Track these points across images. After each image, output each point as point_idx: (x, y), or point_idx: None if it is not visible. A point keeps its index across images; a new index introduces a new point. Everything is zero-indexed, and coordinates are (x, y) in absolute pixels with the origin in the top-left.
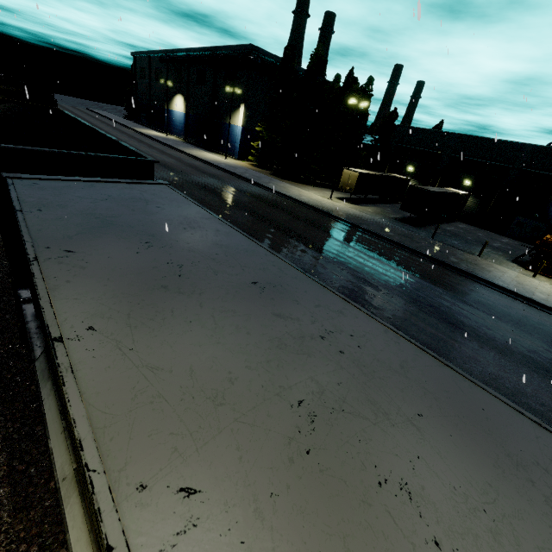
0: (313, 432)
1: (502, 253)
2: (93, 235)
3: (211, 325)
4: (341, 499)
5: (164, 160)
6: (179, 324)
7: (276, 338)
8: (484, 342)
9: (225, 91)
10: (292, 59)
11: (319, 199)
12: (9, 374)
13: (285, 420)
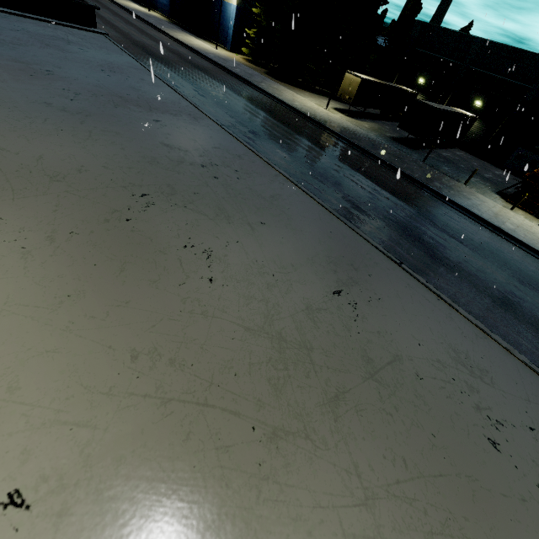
0: (143, 212)
1: (490, 184)
2: None
3: (84, 136)
4: (140, 247)
5: (142, 42)
6: (48, 129)
7: (151, 157)
8: (438, 259)
9: None
10: None
11: (313, 107)
12: None
13: (119, 201)
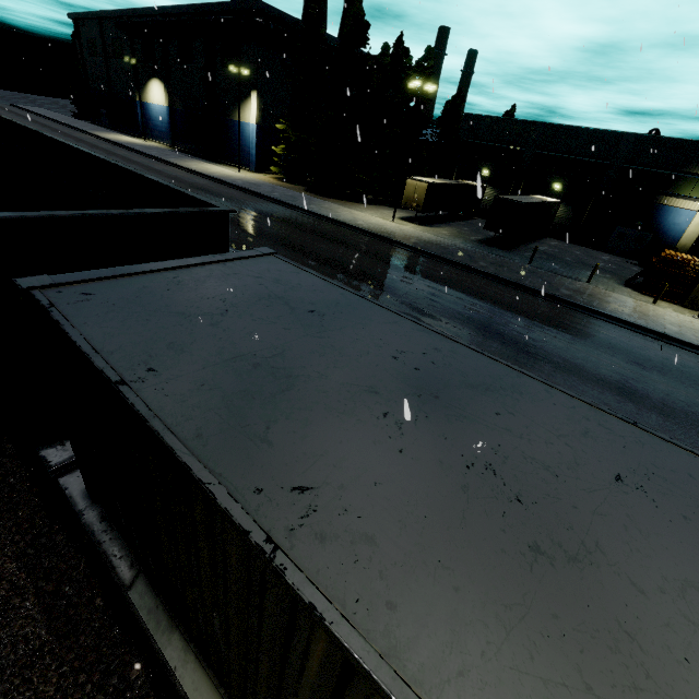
0: None
1: (610, 275)
2: (295, 422)
3: None
4: None
5: None
6: (686, 681)
7: None
8: (639, 402)
9: (225, 73)
10: (319, 23)
11: (380, 223)
12: (51, 585)
13: None
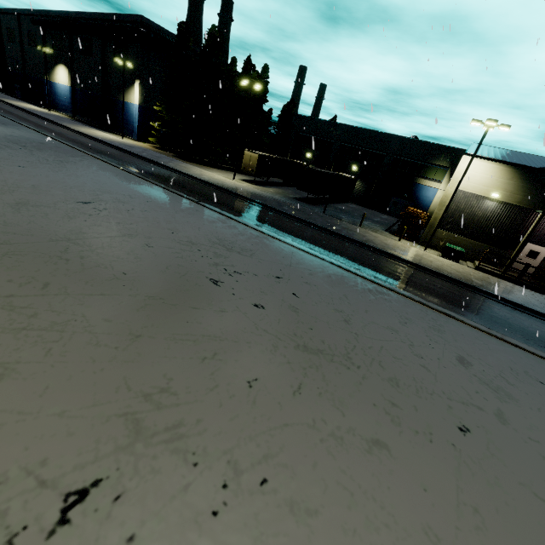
0: None
1: (379, 225)
2: None
3: None
4: None
5: None
6: None
7: None
8: None
9: (116, 65)
10: (188, 38)
11: (221, 179)
12: None
13: None
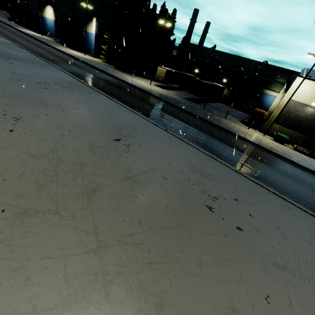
0: None
1: (237, 118)
2: None
3: None
4: None
5: (37, 50)
6: None
7: None
8: (216, 155)
9: (82, 7)
10: None
11: (143, 84)
12: None
13: None
